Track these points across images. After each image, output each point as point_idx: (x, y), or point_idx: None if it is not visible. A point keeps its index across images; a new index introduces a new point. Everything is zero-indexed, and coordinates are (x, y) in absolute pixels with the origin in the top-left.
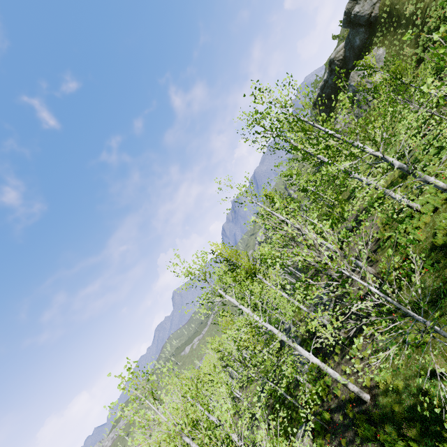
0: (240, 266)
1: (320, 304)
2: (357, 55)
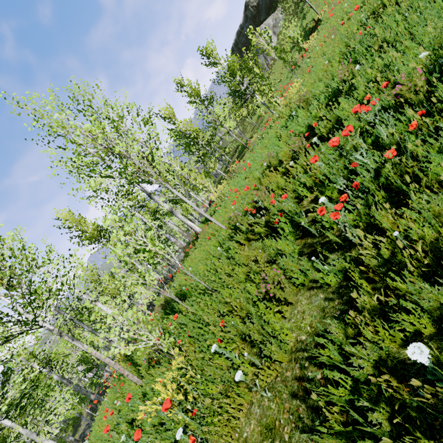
0: (86, 233)
1: (178, 258)
2: (269, 8)
